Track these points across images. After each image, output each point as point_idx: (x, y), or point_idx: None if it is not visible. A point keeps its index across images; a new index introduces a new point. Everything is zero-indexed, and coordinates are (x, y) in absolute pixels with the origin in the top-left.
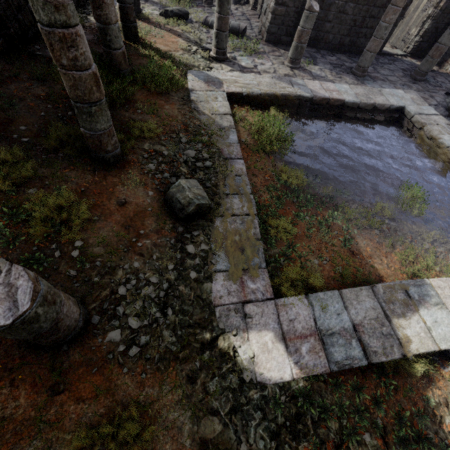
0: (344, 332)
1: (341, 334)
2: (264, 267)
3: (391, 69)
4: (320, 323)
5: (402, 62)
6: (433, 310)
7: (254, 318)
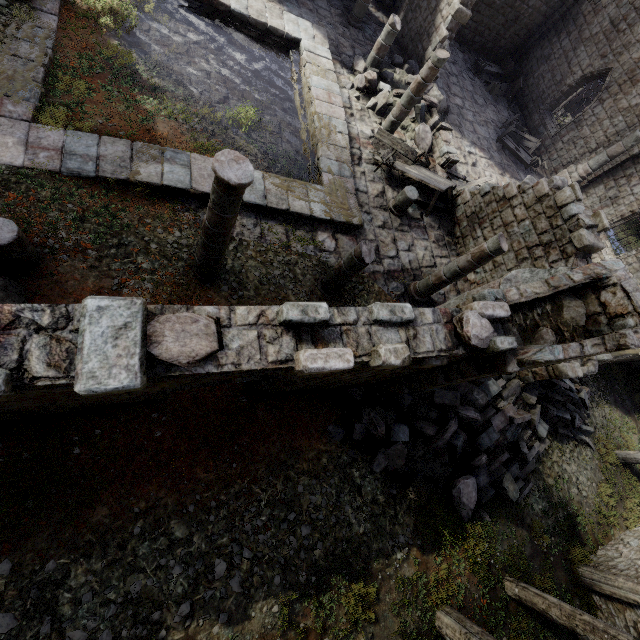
0: (87, 156)
1: (83, 157)
2: (33, 102)
3: (333, 3)
4: (68, 147)
5: (353, 0)
6: (176, 167)
7: (2, 127)
